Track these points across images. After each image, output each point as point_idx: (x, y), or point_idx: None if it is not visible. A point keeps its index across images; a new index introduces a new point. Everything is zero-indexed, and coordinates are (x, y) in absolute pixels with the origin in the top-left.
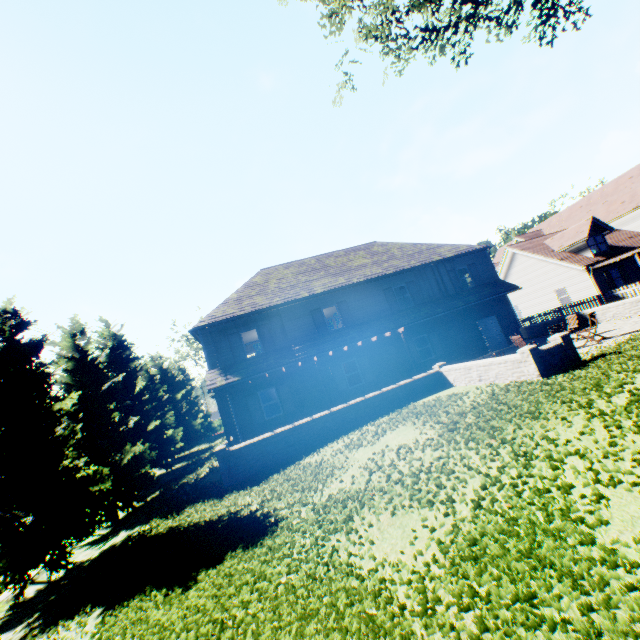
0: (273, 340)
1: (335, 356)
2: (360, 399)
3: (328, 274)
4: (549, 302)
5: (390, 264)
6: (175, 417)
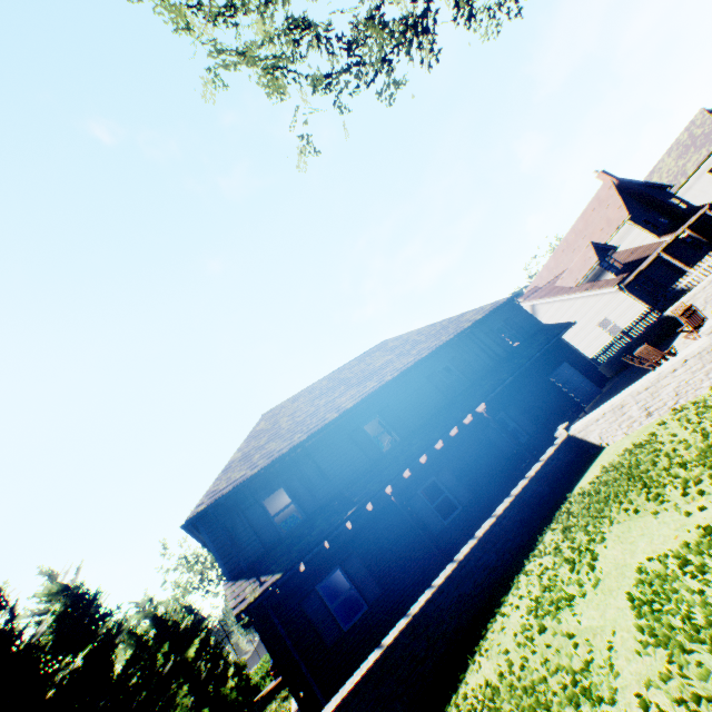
0: (312, 493)
1: (414, 475)
2: (490, 521)
3: (351, 385)
4: (598, 339)
5: (419, 349)
6: (191, 694)
